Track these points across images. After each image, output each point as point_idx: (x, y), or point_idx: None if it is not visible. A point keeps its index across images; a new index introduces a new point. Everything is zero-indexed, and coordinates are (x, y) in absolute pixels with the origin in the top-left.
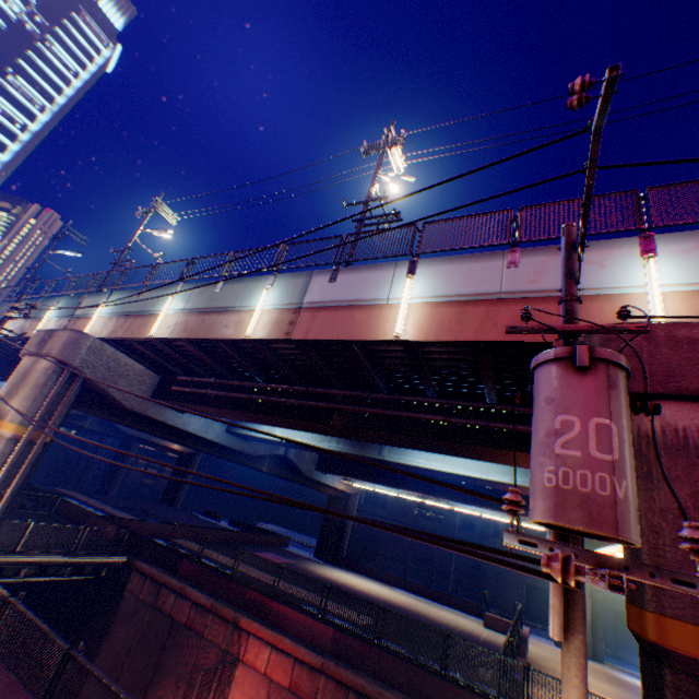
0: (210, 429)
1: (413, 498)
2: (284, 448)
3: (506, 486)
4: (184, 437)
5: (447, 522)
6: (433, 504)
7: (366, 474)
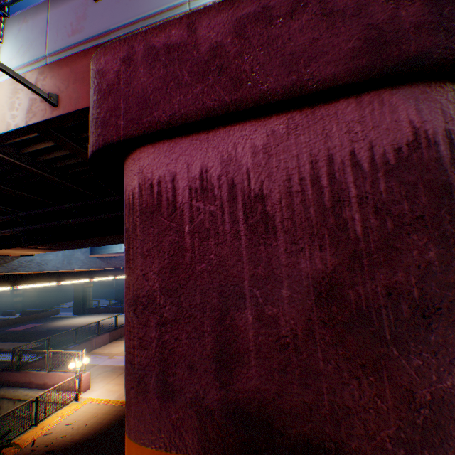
0: None
1: None
2: None
3: None
4: None
5: None
6: None
7: None
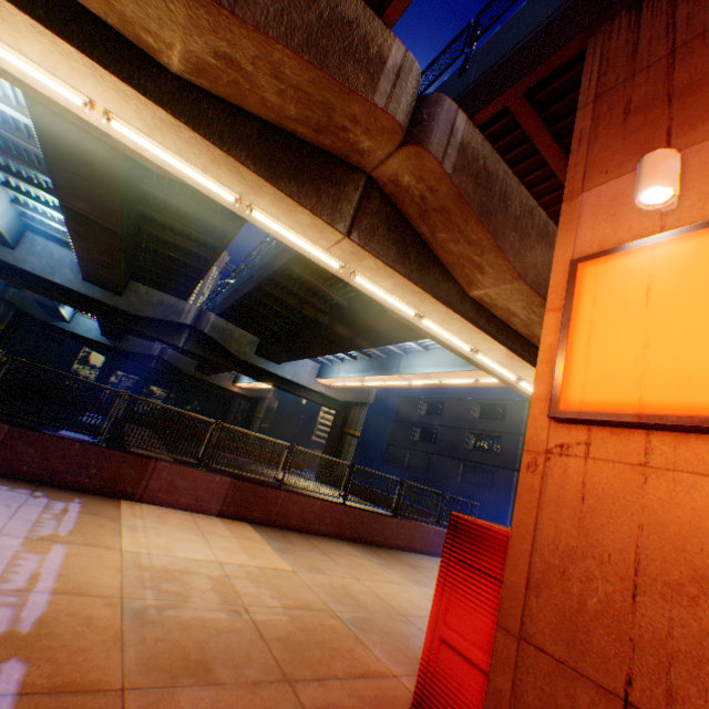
0: (58, 274)
1: (375, 383)
2: (191, 318)
3: (77, 131)
4: (47, 288)
5: (505, 452)
6: (488, 430)
7: (281, 340)
